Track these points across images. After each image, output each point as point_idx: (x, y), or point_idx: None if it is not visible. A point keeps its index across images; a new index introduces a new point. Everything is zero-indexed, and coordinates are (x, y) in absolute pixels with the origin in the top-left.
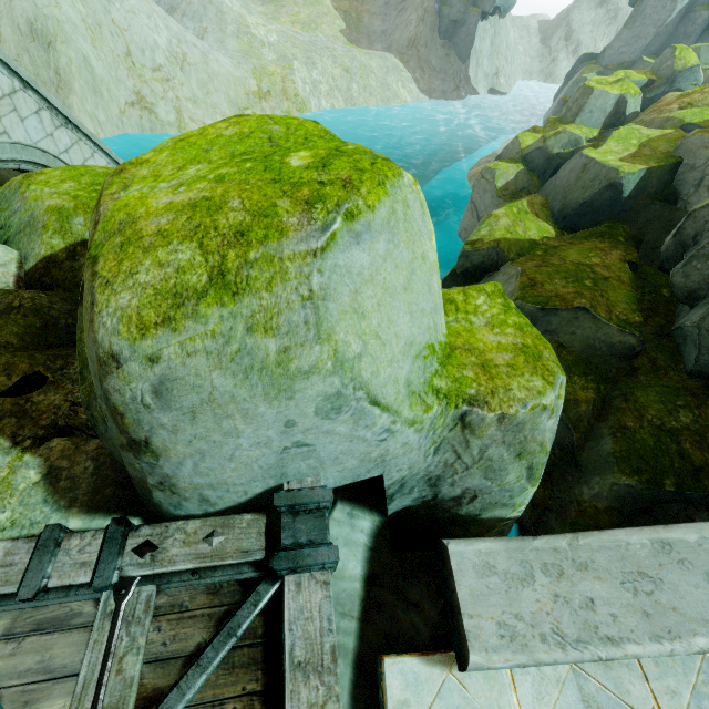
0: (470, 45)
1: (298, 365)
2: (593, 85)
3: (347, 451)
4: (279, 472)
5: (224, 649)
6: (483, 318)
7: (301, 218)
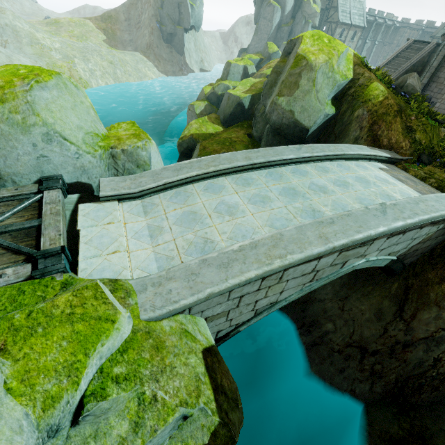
0: (182, 46)
1: (30, 123)
2: (231, 61)
3: (65, 162)
4: (41, 170)
5: (23, 206)
6: (123, 129)
7: (21, 82)
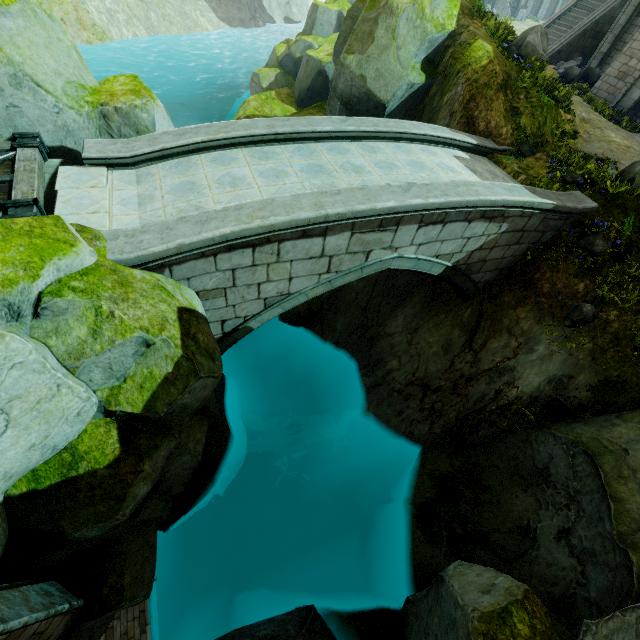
0: None
1: None
2: (318, 4)
3: (42, 116)
4: (13, 125)
5: None
6: (120, 83)
7: None
